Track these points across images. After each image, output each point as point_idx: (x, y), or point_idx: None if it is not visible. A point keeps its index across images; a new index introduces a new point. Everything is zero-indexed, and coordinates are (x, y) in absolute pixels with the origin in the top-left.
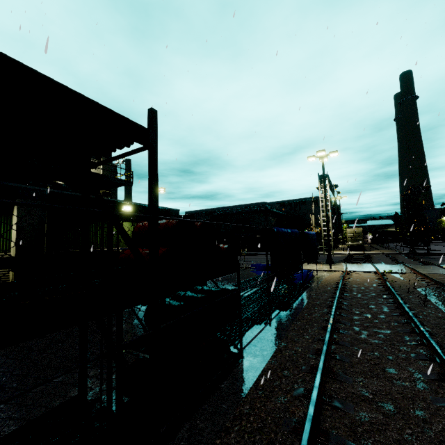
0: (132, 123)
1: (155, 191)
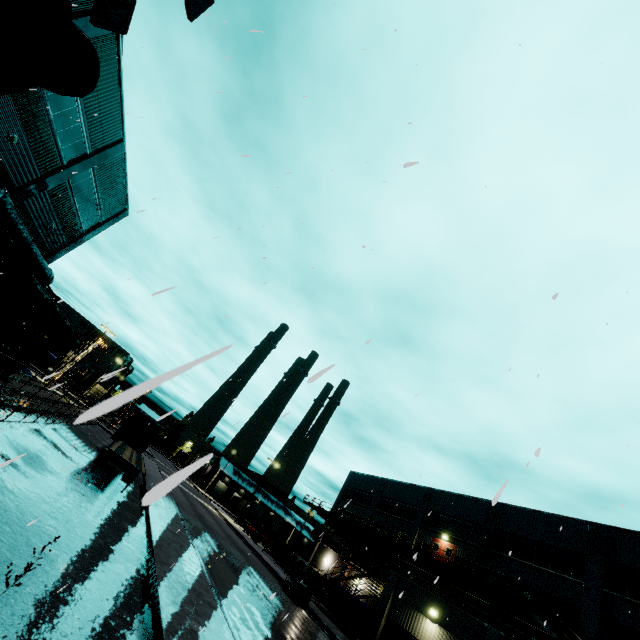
0: None
1: None
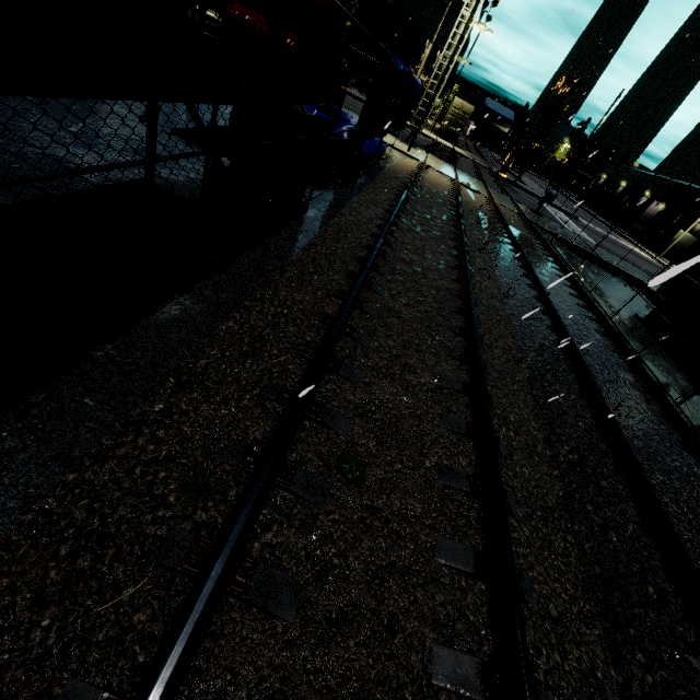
0: None
1: None
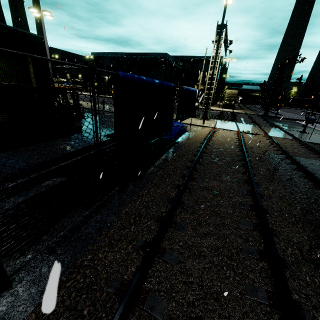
0: None
1: None
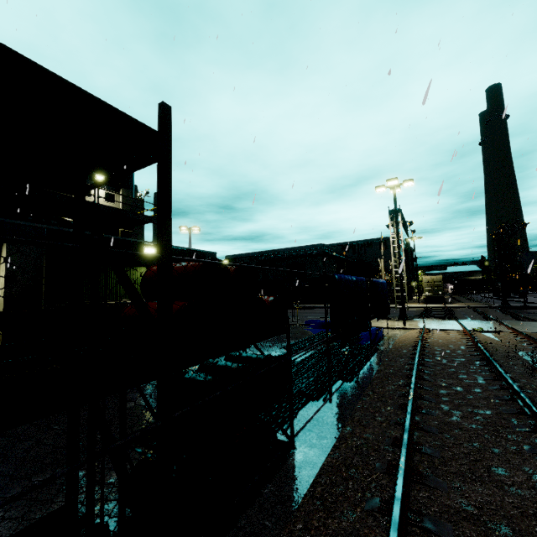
0: (132, 121)
1: (167, 220)
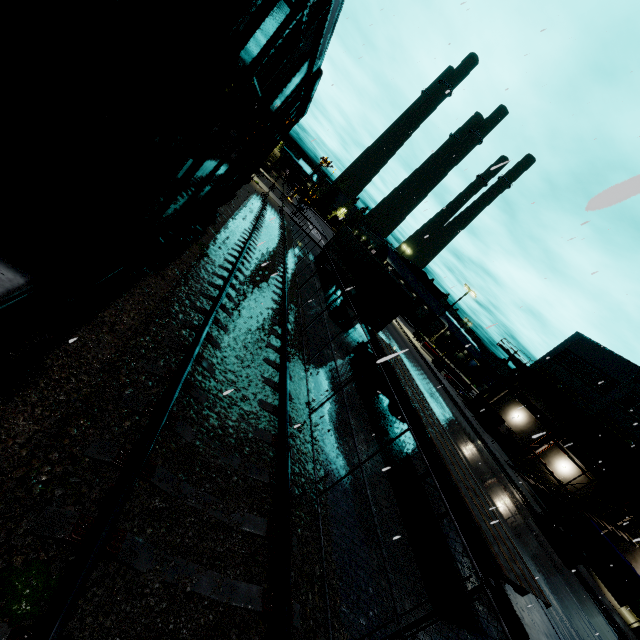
0: None
1: None
